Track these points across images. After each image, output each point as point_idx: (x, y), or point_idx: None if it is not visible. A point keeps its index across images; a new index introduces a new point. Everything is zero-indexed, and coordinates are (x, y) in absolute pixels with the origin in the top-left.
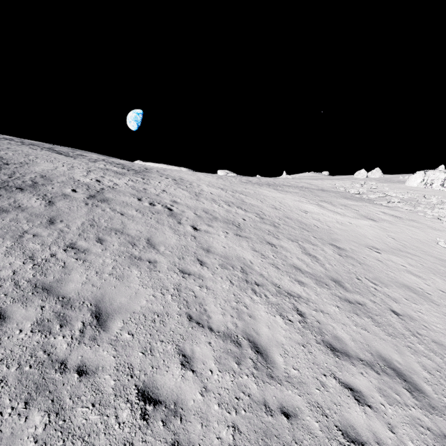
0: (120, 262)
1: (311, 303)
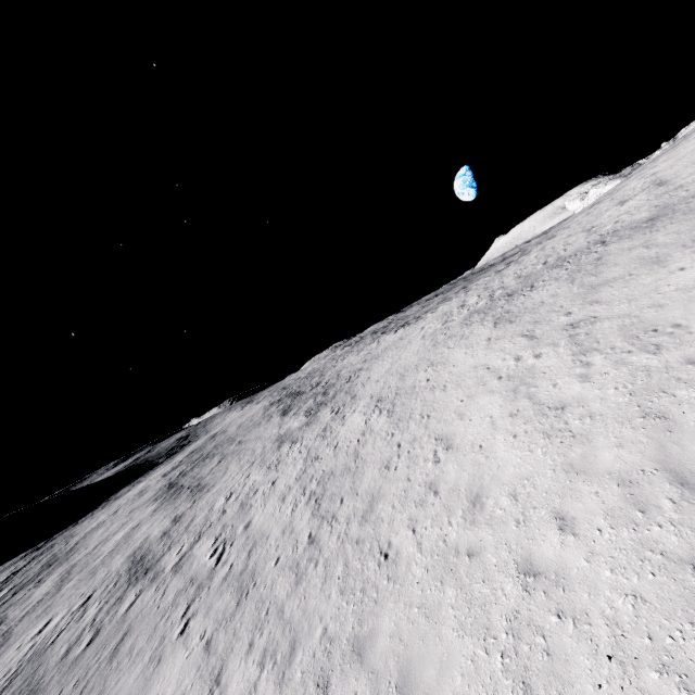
0: None
1: None
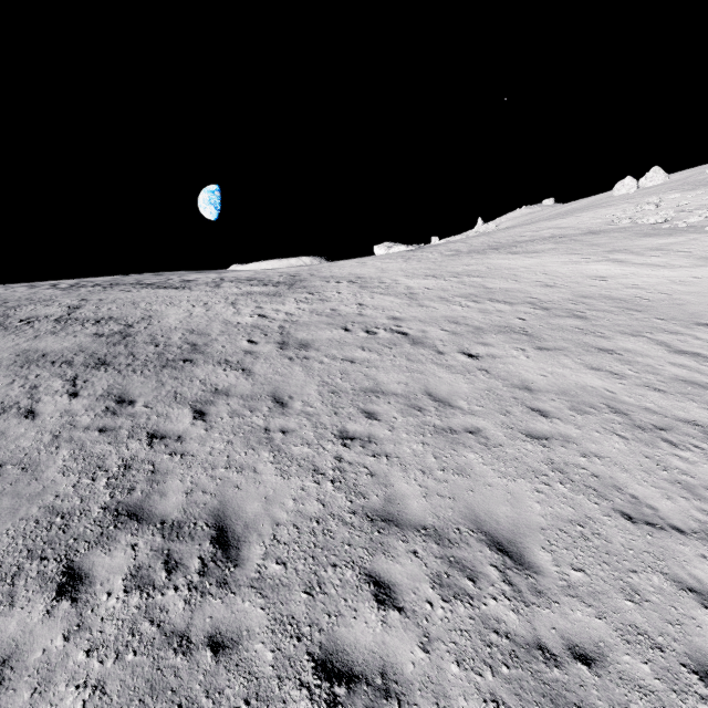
0: (434, 444)
1: None
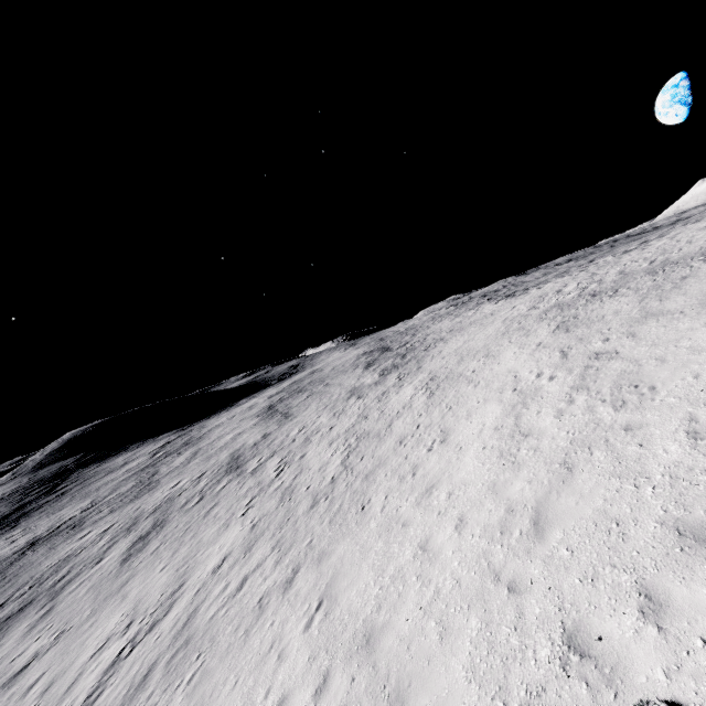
0: (168, 555)
1: (144, 649)
